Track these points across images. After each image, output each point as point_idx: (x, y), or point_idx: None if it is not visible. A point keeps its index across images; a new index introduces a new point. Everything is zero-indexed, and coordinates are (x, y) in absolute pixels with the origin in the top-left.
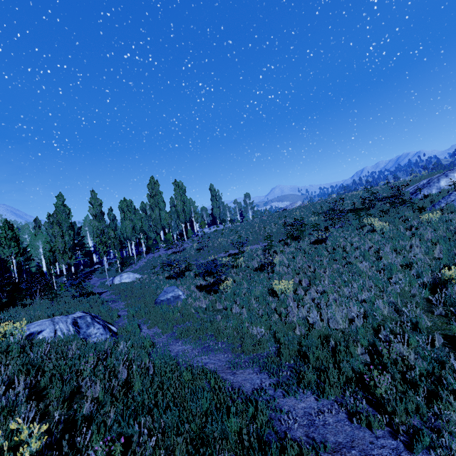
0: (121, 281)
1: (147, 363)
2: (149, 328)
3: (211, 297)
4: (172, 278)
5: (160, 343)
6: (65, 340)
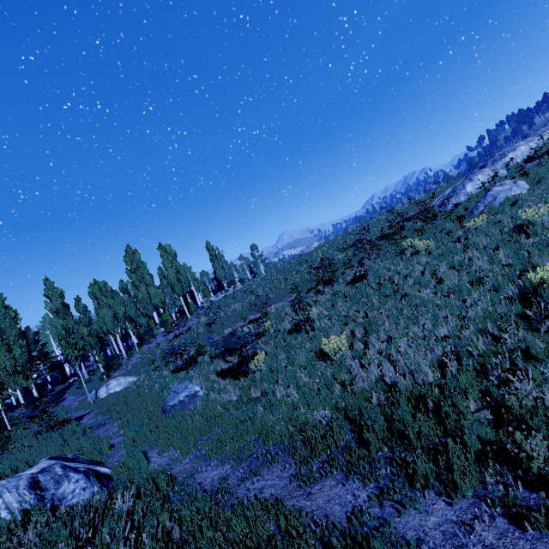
0: (109, 392)
1: (168, 523)
2: (161, 454)
3: (241, 383)
4: (180, 371)
5: (182, 472)
6: (13, 525)
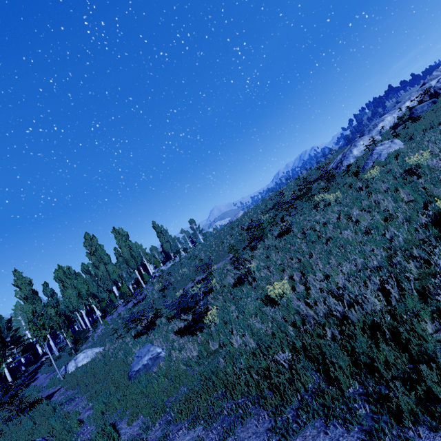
0: (77, 365)
1: None
2: (130, 424)
3: (199, 338)
4: (141, 335)
5: None
6: None
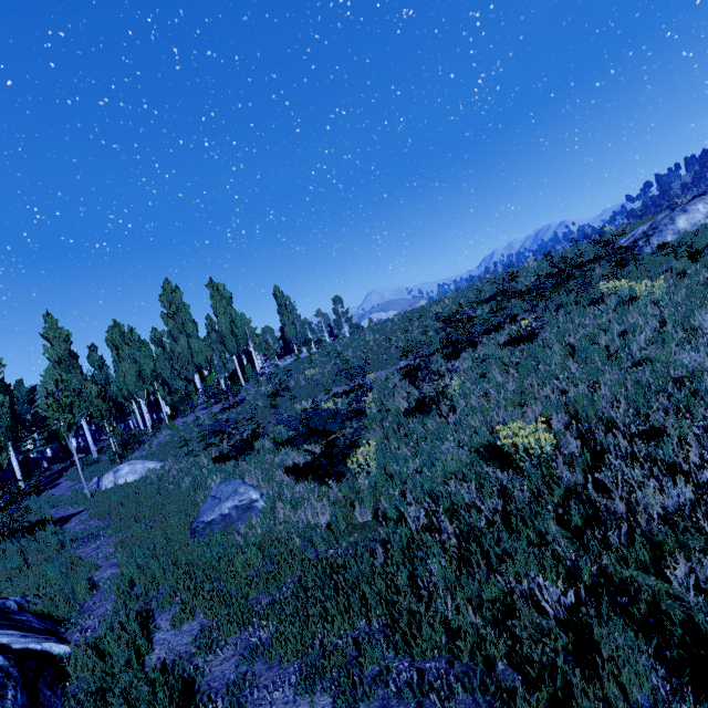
0: (117, 481)
1: None
2: (177, 625)
3: (333, 493)
4: (226, 460)
5: (216, 685)
6: None
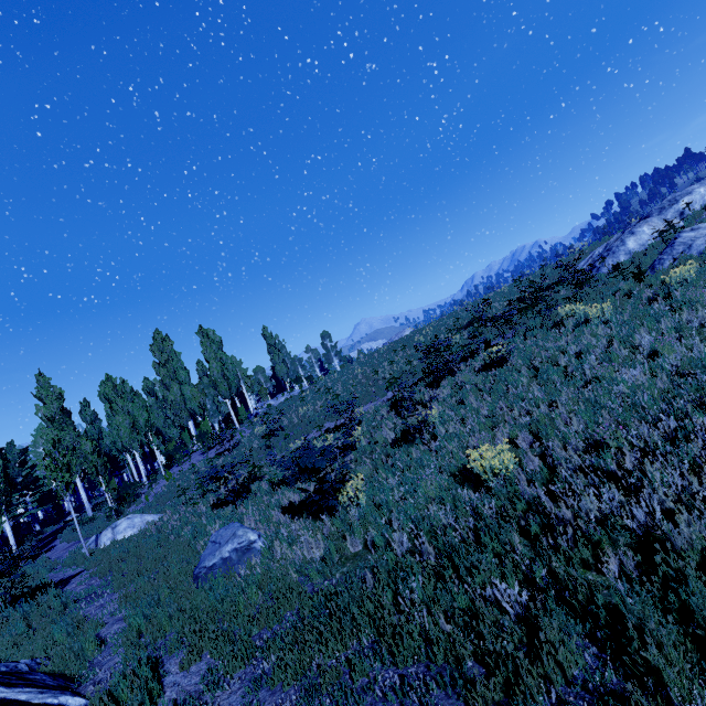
0: (116, 537)
1: None
2: (185, 667)
3: (326, 527)
4: (224, 505)
5: None
6: None
